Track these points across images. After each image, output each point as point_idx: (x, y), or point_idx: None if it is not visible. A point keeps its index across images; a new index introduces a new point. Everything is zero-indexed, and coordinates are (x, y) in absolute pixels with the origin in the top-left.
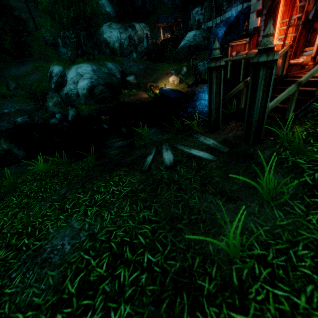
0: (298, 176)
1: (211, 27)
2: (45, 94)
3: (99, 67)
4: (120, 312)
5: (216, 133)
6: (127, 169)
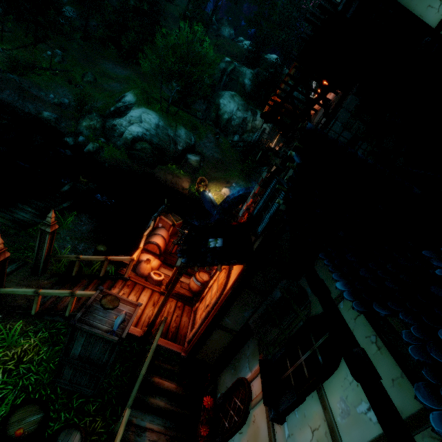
0: None
1: None
2: (89, 112)
3: (166, 126)
4: None
5: (28, 277)
6: None
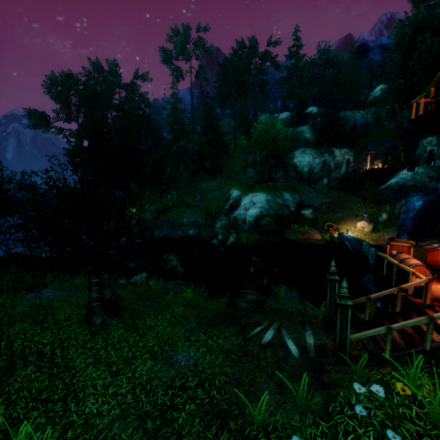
0: (329, 402)
1: None
2: (218, 215)
3: (274, 198)
4: (191, 406)
5: (328, 334)
6: (238, 330)
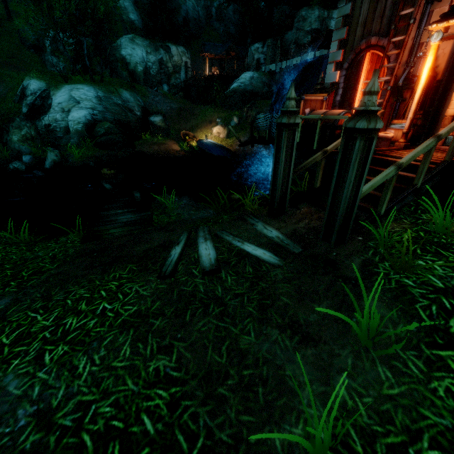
0: (408, 307)
1: (274, 72)
2: (8, 120)
3: (108, 95)
4: None
5: (281, 219)
6: (136, 268)
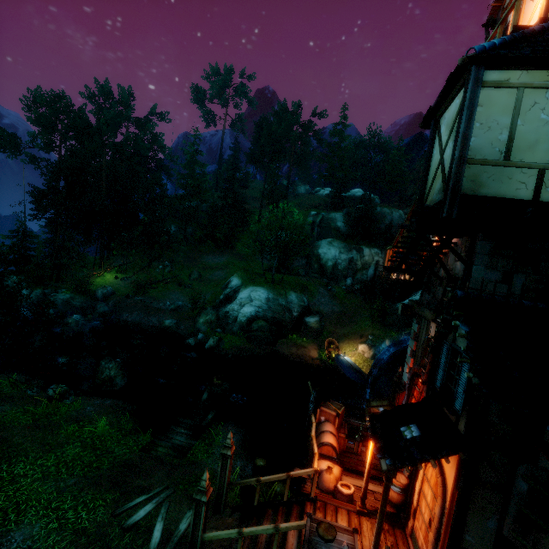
0: None
1: None
2: (204, 308)
3: (276, 297)
4: None
5: (212, 516)
6: (116, 498)
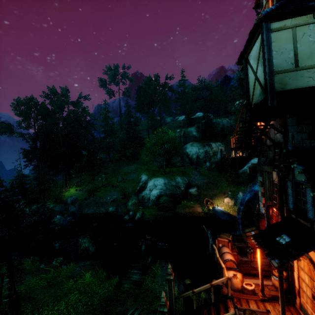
0: None
1: None
2: (130, 196)
3: (169, 181)
4: None
5: None
6: None
